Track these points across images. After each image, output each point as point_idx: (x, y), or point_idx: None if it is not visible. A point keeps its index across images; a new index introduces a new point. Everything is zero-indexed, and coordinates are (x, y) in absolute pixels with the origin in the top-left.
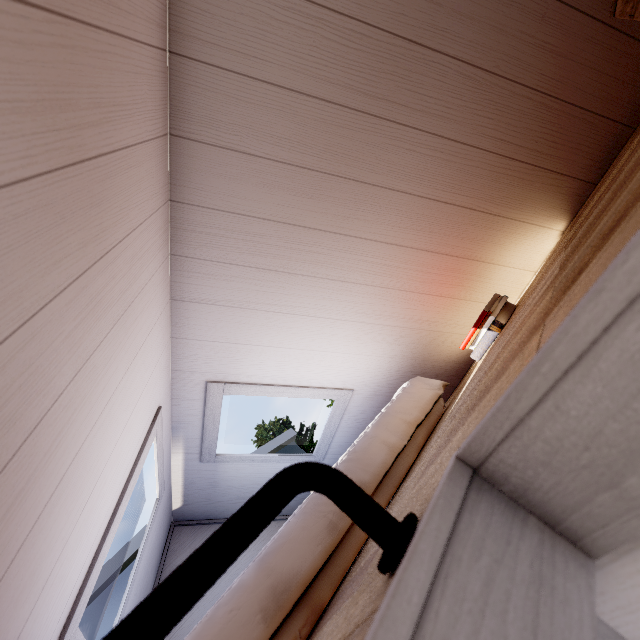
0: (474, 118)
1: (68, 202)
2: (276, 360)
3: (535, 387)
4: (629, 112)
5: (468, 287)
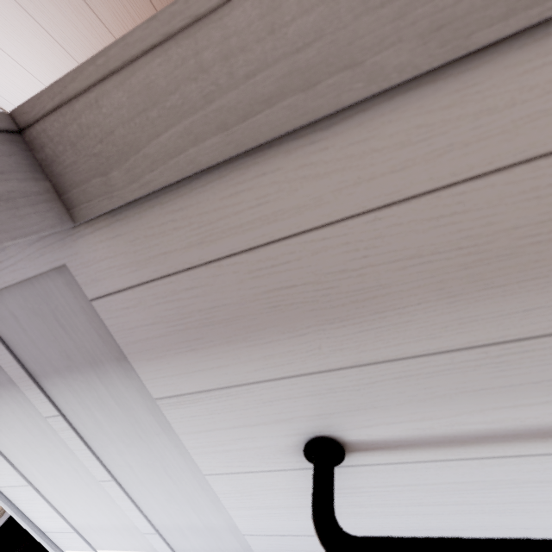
0: None
1: None
2: None
3: (89, 74)
4: None
5: None
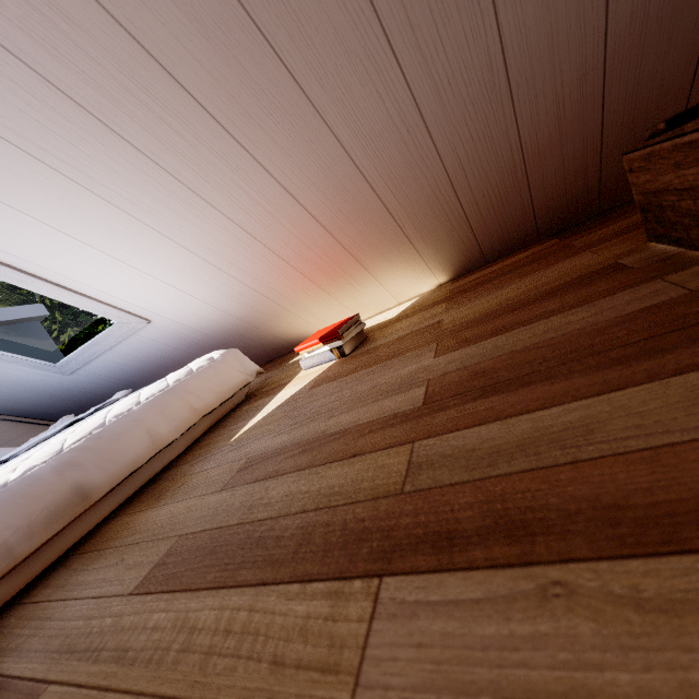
0: (461, 122)
1: None
2: (30, 237)
3: None
4: (548, 225)
5: (339, 285)
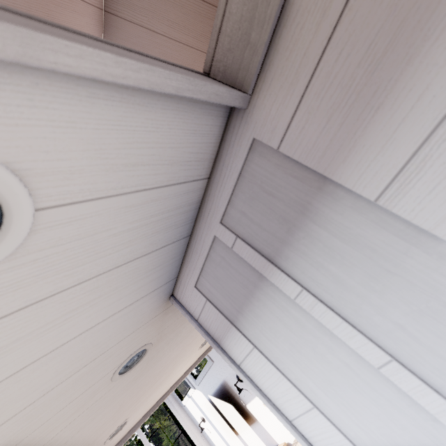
0: None
1: (33, 1)
2: None
3: (222, 5)
4: None
5: None
